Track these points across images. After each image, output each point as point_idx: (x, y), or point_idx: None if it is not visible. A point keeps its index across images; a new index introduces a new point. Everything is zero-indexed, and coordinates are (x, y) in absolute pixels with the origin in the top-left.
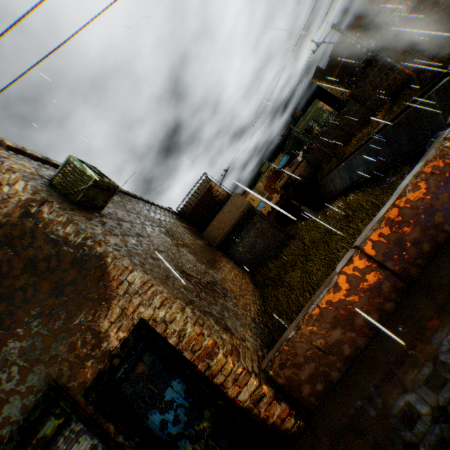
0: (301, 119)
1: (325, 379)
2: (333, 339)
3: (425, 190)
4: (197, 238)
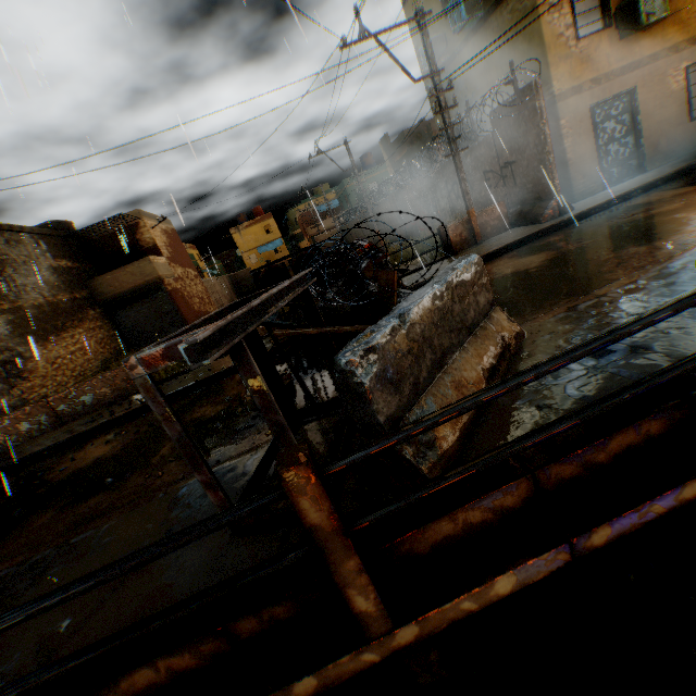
0: (365, 171)
1: (1, 448)
2: (14, 433)
3: (96, 387)
4: (68, 289)
